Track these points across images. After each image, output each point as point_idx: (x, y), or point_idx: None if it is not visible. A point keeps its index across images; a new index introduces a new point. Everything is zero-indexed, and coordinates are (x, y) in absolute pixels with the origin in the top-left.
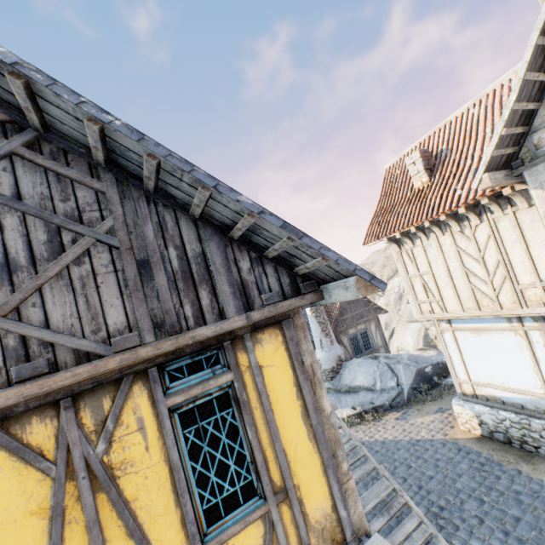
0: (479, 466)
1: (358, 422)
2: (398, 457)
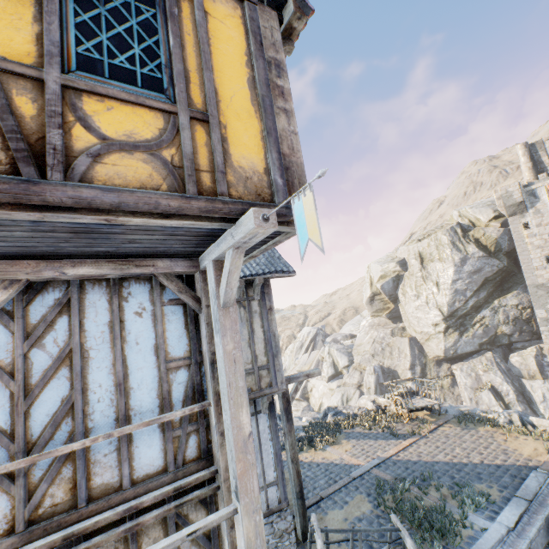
0: None
1: None
2: None
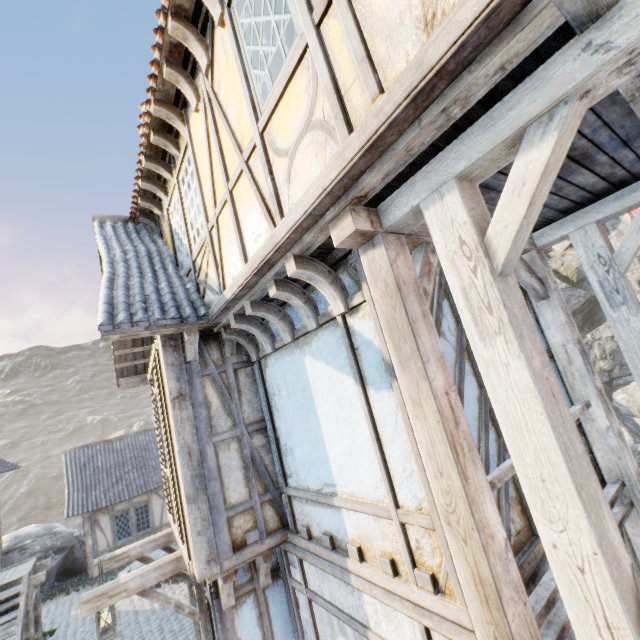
0: (192, 637)
1: (157, 585)
2: (146, 629)
